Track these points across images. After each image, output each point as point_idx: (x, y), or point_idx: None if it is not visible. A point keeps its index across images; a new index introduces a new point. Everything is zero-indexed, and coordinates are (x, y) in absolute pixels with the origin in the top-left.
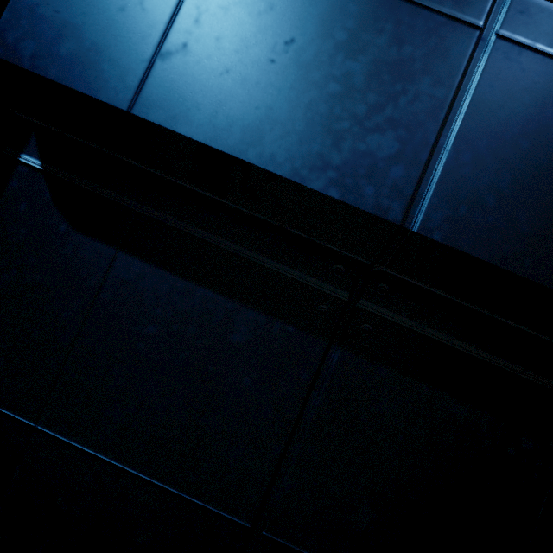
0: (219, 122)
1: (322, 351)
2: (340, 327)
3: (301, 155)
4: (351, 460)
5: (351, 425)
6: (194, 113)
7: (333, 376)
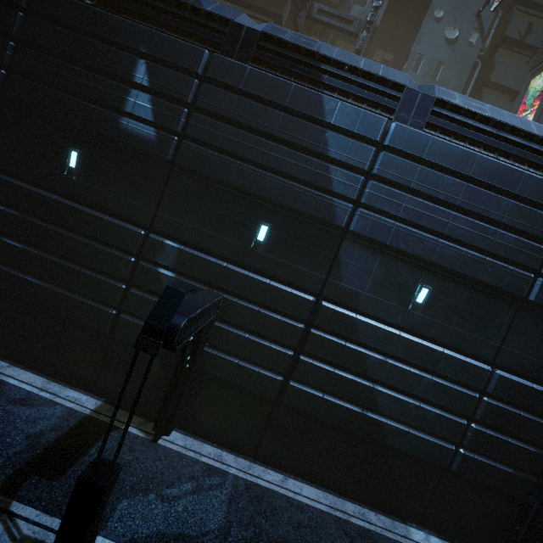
0: None
1: None
2: None
3: None
4: None
5: None
6: None
7: None
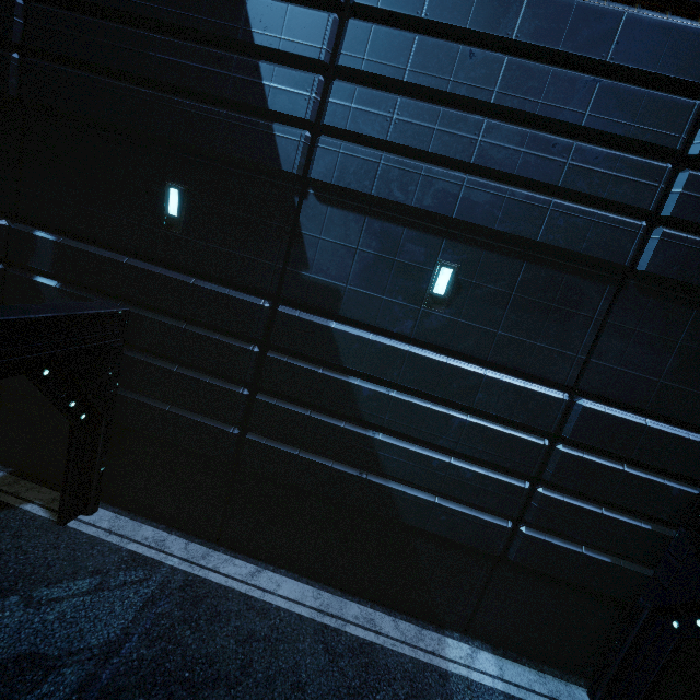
0: (684, 278)
1: (692, 311)
2: (696, 306)
3: (698, 281)
4: (697, 329)
5: (697, 323)
6: (680, 277)
7: (694, 315)
